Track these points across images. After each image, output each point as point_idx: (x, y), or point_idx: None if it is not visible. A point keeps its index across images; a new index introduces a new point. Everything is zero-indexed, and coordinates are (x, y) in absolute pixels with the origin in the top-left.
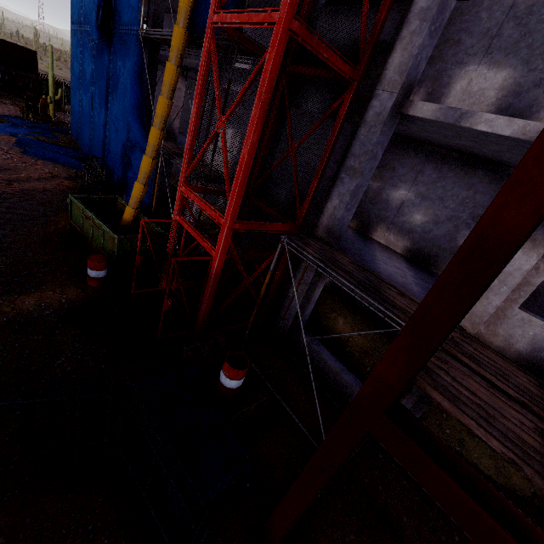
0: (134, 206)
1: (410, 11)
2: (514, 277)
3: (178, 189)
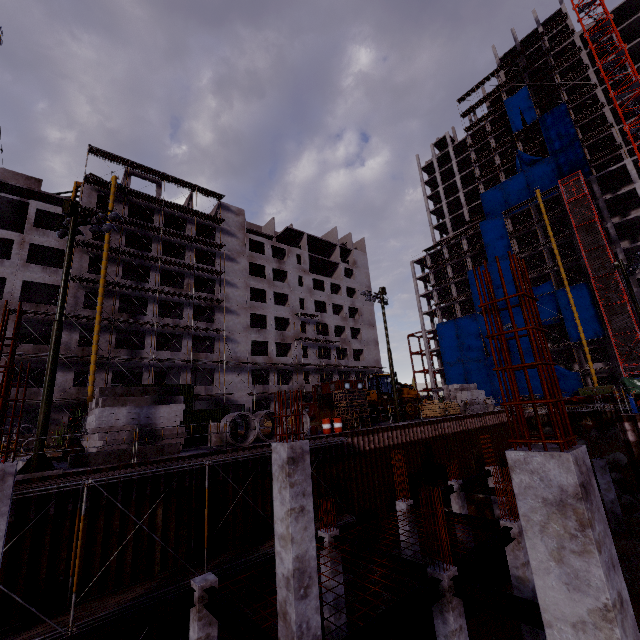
0: (597, 383)
1: None
2: None
3: (621, 367)
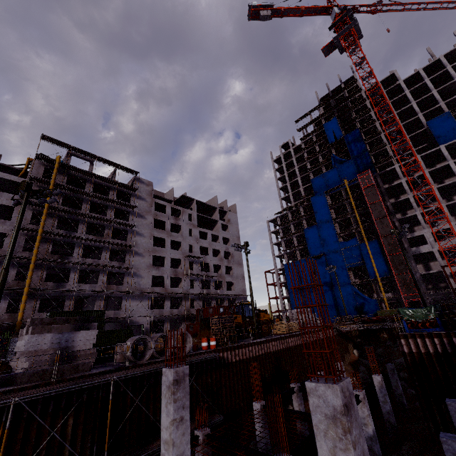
0: (388, 307)
1: (412, 266)
2: (451, 282)
3: (402, 296)
